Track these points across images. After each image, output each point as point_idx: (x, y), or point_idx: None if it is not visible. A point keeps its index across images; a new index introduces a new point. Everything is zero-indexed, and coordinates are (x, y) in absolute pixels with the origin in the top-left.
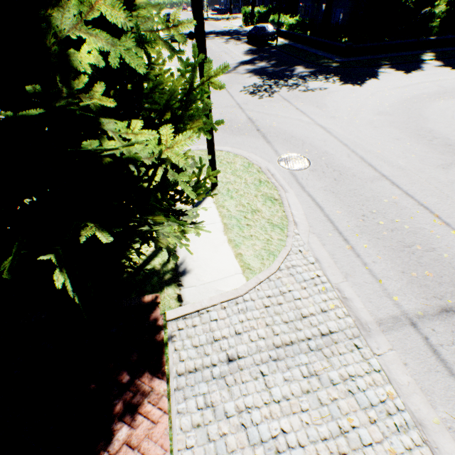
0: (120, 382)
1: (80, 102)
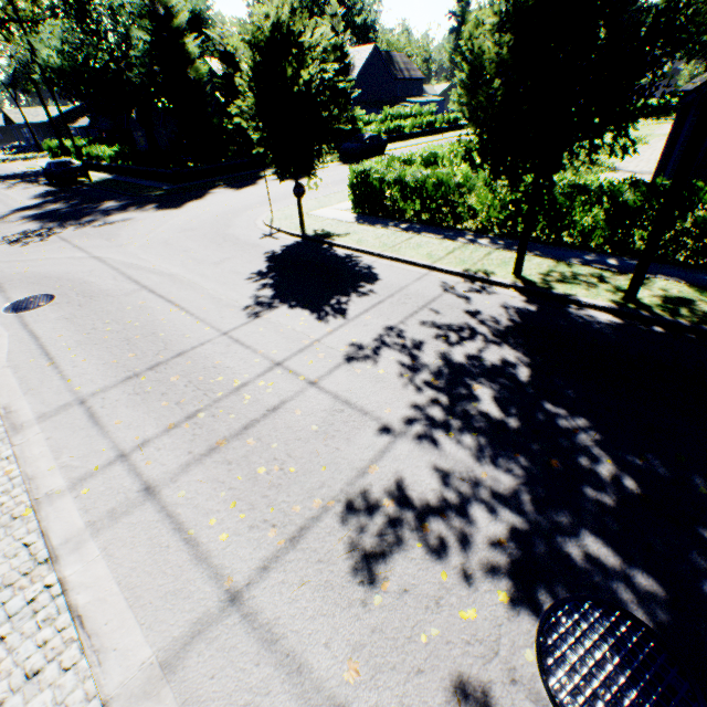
0: None
1: None
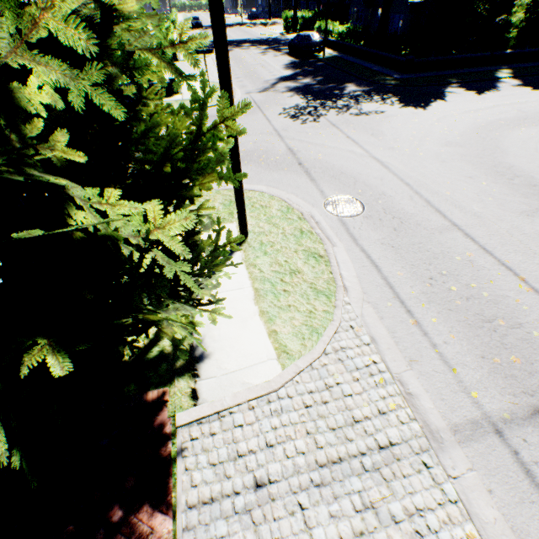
0: (109, 520)
1: (37, 153)
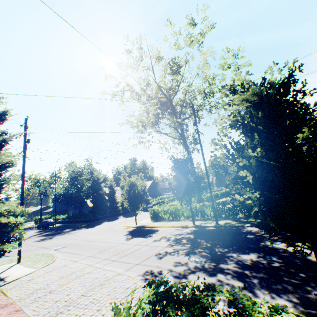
0: None
1: None
